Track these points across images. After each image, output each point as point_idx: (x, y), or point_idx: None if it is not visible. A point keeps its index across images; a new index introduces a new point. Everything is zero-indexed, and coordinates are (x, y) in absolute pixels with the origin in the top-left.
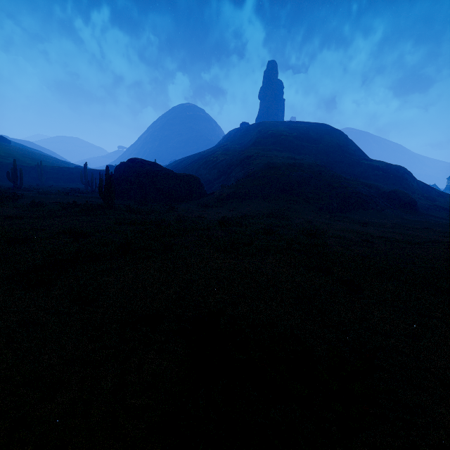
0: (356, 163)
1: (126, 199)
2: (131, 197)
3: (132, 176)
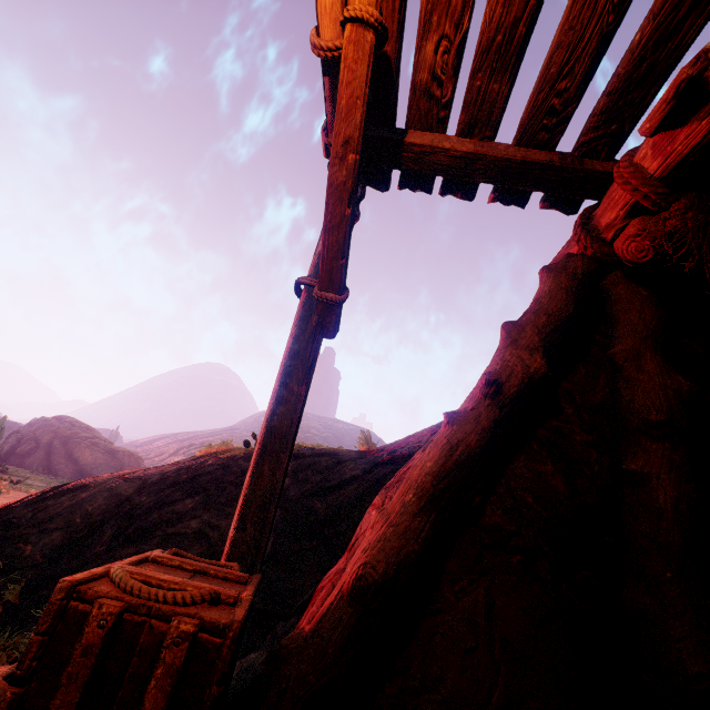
0: None
1: (17, 465)
2: (26, 463)
3: (45, 437)
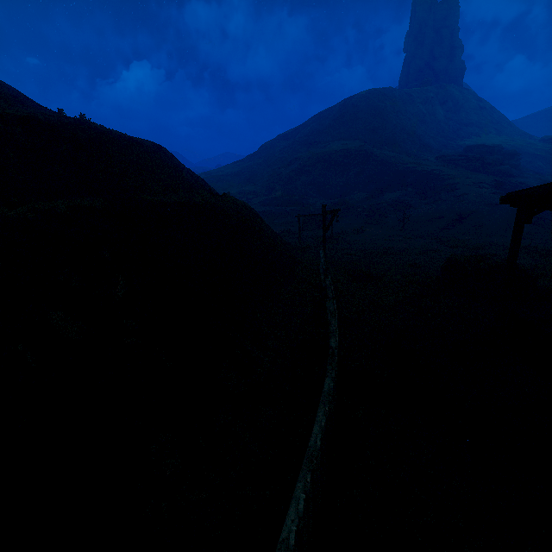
0: (281, 161)
1: None
2: None
3: None
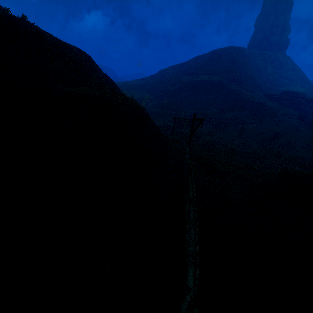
0: (169, 82)
1: None
2: None
3: None
